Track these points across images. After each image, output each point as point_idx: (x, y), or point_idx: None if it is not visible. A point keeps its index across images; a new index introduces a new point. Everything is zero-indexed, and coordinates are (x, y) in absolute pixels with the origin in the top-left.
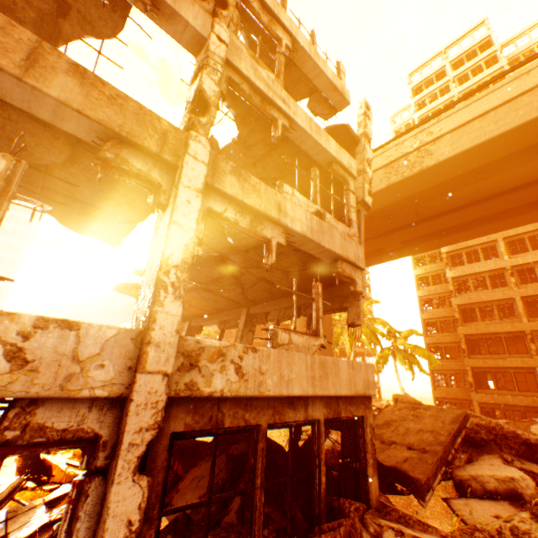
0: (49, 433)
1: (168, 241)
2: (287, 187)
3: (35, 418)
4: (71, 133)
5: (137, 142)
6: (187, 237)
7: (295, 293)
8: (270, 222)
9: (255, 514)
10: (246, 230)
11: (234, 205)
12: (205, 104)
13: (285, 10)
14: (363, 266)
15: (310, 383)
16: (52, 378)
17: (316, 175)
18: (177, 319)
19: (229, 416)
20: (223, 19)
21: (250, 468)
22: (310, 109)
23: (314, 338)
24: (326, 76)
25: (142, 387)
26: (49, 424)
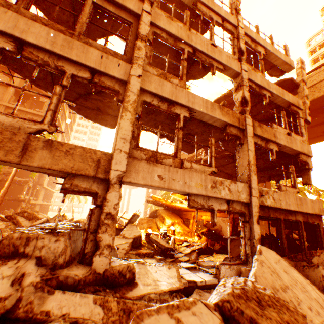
0: (236, 210)
1: (248, 156)
2: (274, 125)
3: (233, 205)
4: (214, 125)
5: (234, 124)
6: (252, 154)
7: (283, 170)
8: (271, 142)
9: (284, 246)
10: (263, 147)
11: (259, 138)
12: (246, 102)
13: (258, 34)
14: (311, 156)
15: (296, 206)
16: (235, 196)
17: (284, 115)
18: (256, 181)
19: (271, 213)
20: (243, 60)
21: (279, 232)
22: (268, 74)
23: (294, 189)
24: (281, 59)
25: (253, 200)
26: (235, 207)
